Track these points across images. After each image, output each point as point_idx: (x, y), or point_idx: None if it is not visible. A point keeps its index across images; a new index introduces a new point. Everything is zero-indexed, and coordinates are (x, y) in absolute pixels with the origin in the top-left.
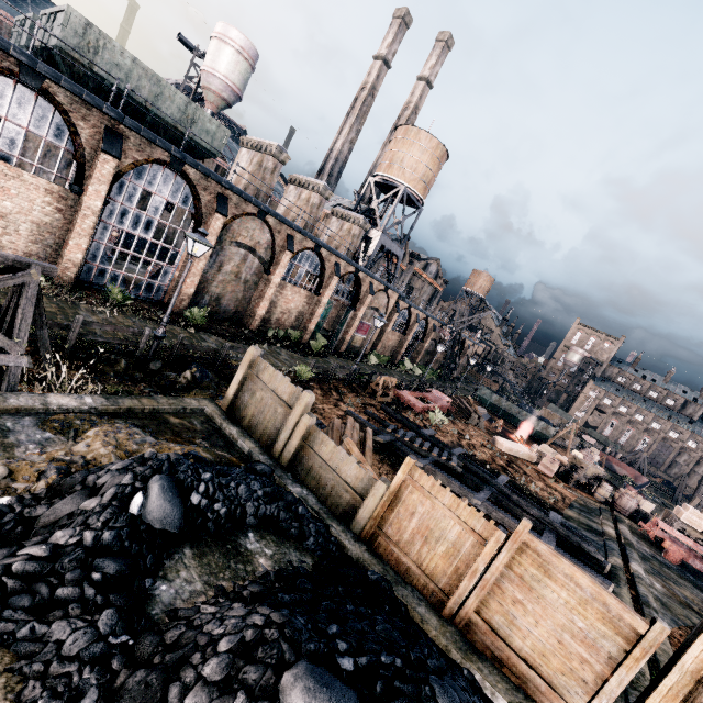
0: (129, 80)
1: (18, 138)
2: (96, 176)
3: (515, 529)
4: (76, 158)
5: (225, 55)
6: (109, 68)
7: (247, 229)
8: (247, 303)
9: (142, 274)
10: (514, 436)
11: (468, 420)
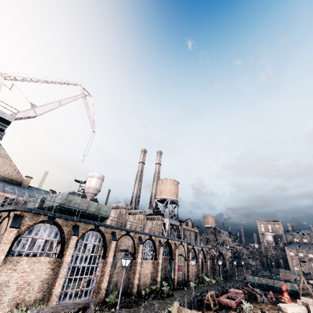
0: (79, 206)
1: (41, 244)
2: (69, 246)
3: None
4: (61, 242)
5: (93, 180)
6: (73, 205)
7: (123, 241)
8: (128, 280)
9: (73, 286)
10: (283, 299)
11: (257, 300)
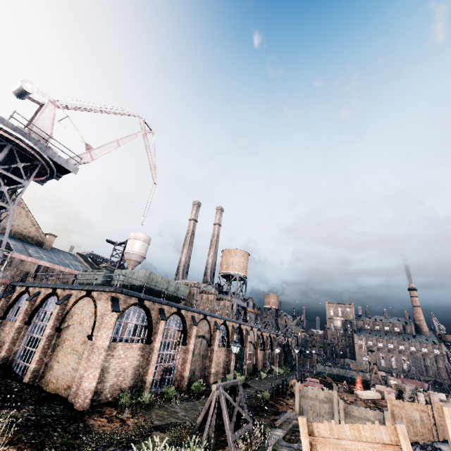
0: (160, 285)
1: (131, 329)
2: (159, 332)
3: (431, 402)
4: (148, 327)
5: (138, 244)
6: (155, 284)
7: (201, 327)
8: (204, 368)
9: None
10: (355, 389)
11: (333, 389)
